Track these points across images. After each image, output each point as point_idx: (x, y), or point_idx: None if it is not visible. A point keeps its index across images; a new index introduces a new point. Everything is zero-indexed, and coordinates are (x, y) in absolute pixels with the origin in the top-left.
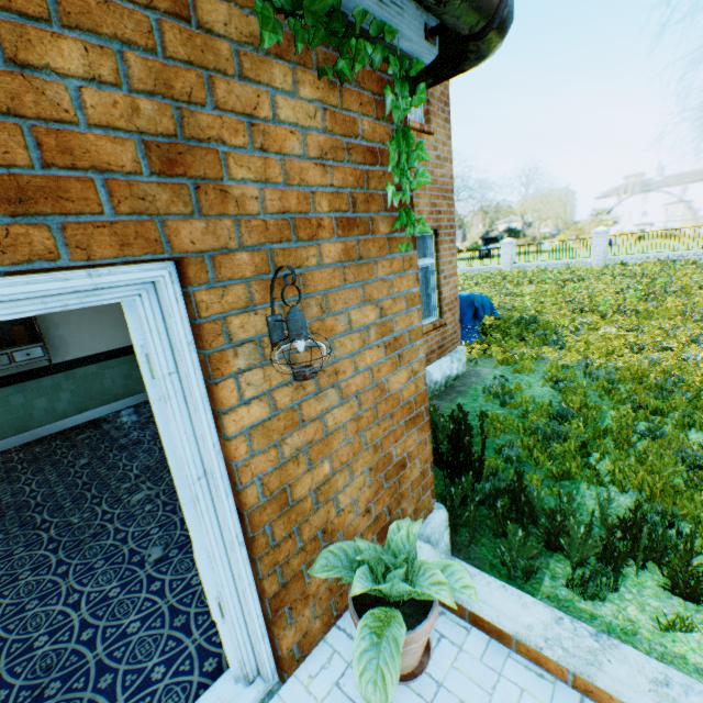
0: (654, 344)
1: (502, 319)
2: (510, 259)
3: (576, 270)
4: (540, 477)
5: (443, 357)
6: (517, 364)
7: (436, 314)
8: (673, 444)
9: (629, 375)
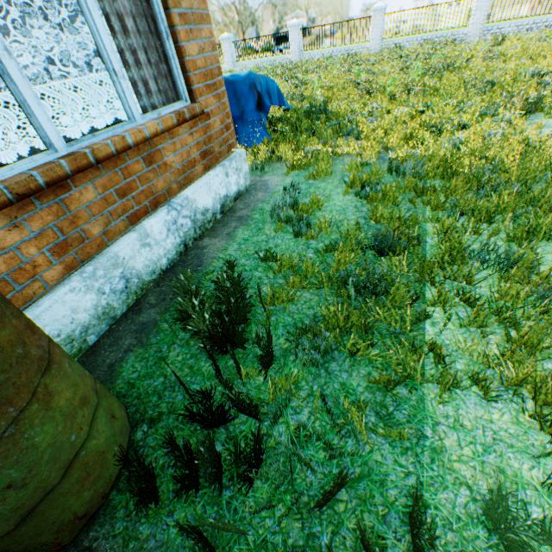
0: (451, 123)
1: (293, 110)
2: (298, 47)
3: (357, 57)
4: (361, 385)
5: (211, 170)
6: (312, 165)
7: (185, 96)
8: (522, 269)
9: (441, 166)
